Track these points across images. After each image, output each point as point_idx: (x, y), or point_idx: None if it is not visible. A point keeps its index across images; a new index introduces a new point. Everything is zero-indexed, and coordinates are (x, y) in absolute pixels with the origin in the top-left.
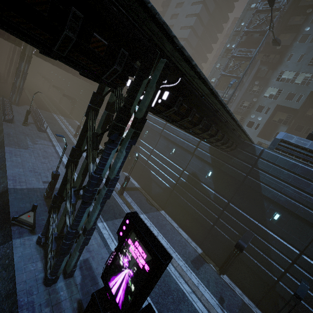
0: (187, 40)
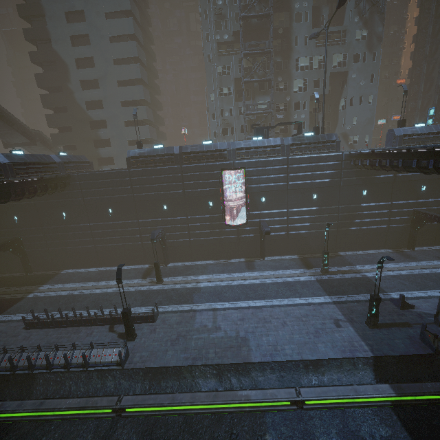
0: (132, 37)
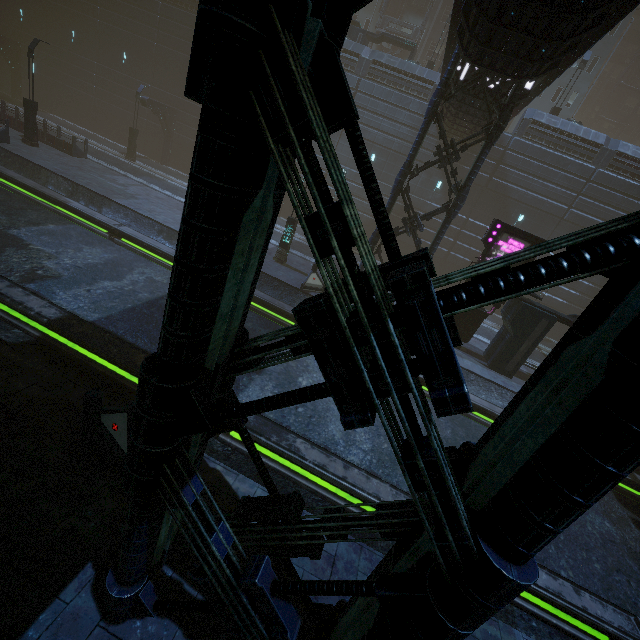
0: None
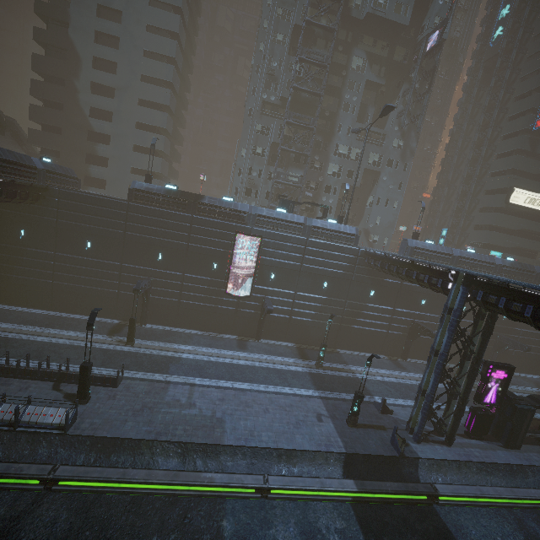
0: (171, 60)
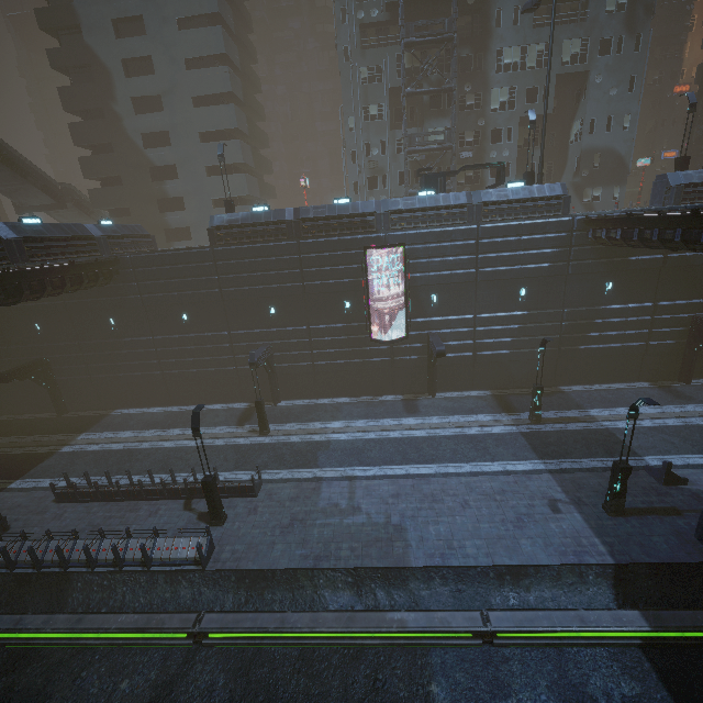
0: (215, 18)
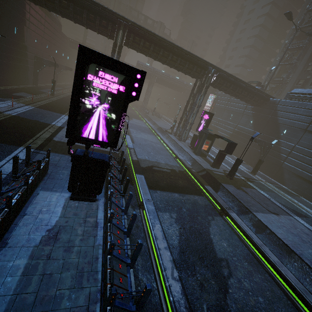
0: (253, 46)
